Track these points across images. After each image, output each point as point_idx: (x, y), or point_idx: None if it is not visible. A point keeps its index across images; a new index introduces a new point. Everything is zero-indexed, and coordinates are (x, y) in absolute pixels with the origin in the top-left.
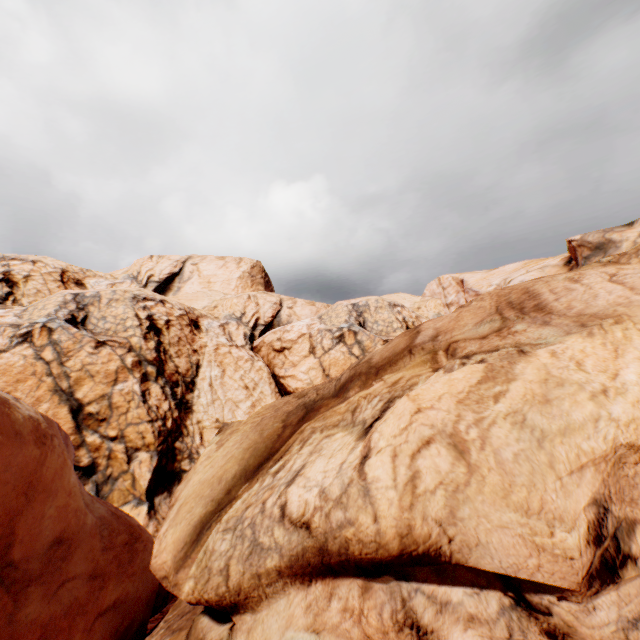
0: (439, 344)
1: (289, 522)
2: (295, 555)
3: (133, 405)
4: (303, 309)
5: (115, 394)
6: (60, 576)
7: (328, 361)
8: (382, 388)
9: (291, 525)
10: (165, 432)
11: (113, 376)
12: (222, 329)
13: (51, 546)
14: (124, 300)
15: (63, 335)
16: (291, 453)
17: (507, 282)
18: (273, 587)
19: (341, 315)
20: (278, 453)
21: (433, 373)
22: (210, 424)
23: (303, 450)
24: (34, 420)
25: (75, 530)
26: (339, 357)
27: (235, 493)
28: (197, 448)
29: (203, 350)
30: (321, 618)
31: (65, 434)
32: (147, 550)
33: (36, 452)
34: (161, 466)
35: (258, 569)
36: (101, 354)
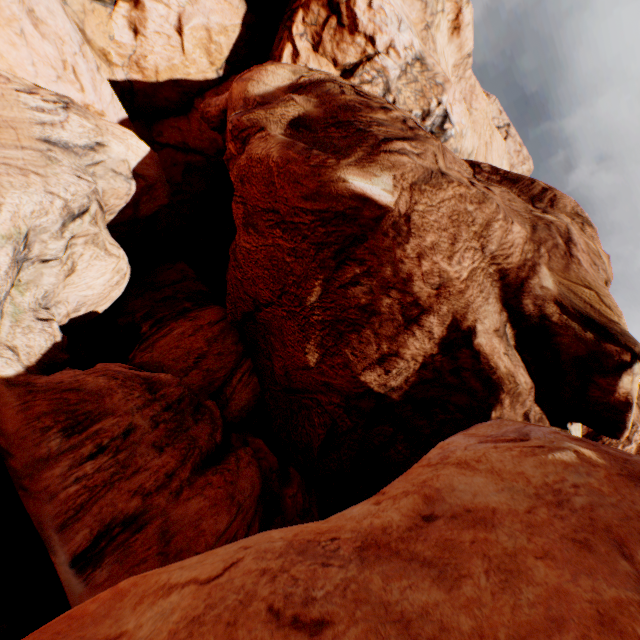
0: None
1: None
2: None
3: None
4: None
5: None
6: None
7: None
8: None
9: None
10: None
11: None
12: None
13: None
14: None
15: None
16: None
17: None
18: None
19: None
20: None
21: None
22: None
23: None
24: None
25: None
26: None
27: None
28: None
29: None
30: None
31: None
32: None
33: None
34: None
35: None
36: None
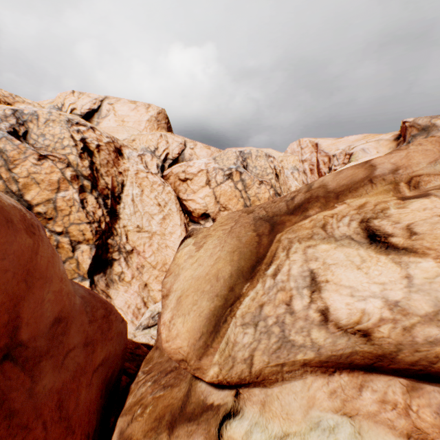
0: (400, 177)
1: (335, 327)
2: (337, 355)
3: (74, 210)
4: (201, 151)
5: (58, 200)
6: (63, 349)
7: (219, 192)
8: (348, 210)
9: (338, 330)
10: (100, 232)
11: (56, 185)
12: (140, 159)
13: (52, 325)
14: (60, 122)
15: (8, 145)
16: (280, 259)
17: (351, 148)
18: (292, 373)
19: (231, 159)
20: (266, 258)
21: (400, 201)
22: (133, 229)
23: (293, 257)
24: (18, 209)
25: (69, 310)
26: (227, 190)
27: (239, 291)
28: (124, 245)
29: (126, 173)
30: (351, 404)
31: (41, 226)
32: (118, 320)
33: (29, 241)
34: (98, 255)
35: (285, 361)
36: (44, 166)
